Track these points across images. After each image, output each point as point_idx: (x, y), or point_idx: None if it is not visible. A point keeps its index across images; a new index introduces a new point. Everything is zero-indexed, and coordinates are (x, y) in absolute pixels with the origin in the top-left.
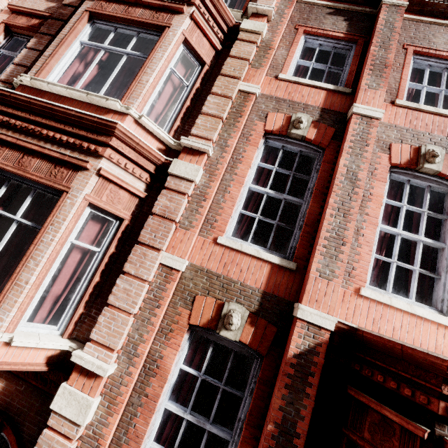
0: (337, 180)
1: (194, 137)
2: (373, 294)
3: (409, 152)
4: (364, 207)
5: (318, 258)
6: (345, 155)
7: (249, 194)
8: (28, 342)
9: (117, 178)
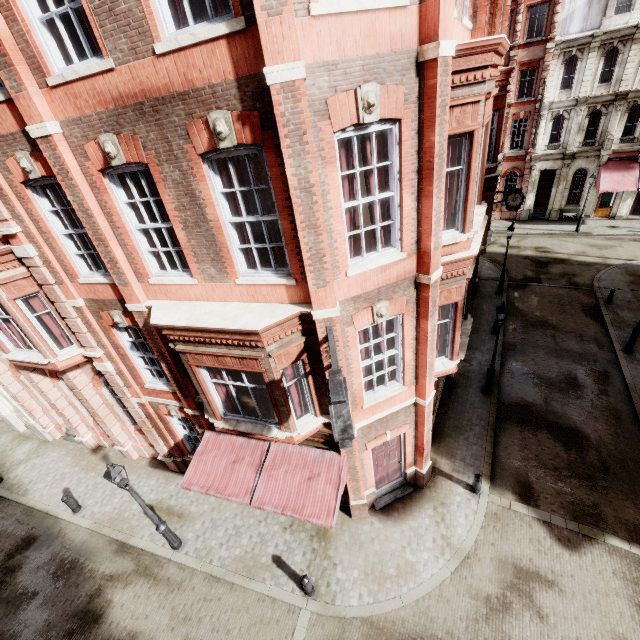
0: (80, 217)
1: (0, 223)
2: (155, 281)
3: (99, 151)
4: (114, 223)
5: (114, 277)
6: (66, 191)
7: (71, 234)
8: (65, 358)
9: (5, 280)
